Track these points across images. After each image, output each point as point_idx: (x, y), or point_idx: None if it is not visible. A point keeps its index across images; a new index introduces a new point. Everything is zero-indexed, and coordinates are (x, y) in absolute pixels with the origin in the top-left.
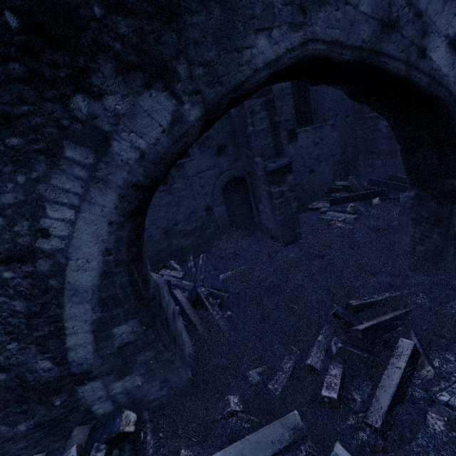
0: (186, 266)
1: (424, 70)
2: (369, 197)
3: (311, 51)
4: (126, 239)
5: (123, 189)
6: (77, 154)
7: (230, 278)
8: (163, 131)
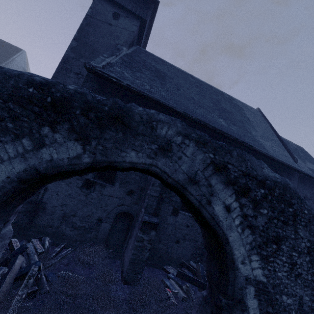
0: (54, 249)
1: (208, 211)
2: (202, 287)
3: (153, 169)
4: (7, 189)
5: (30, 167)
6: (26, 143)
7: (63, 276)
8: (68, 157)
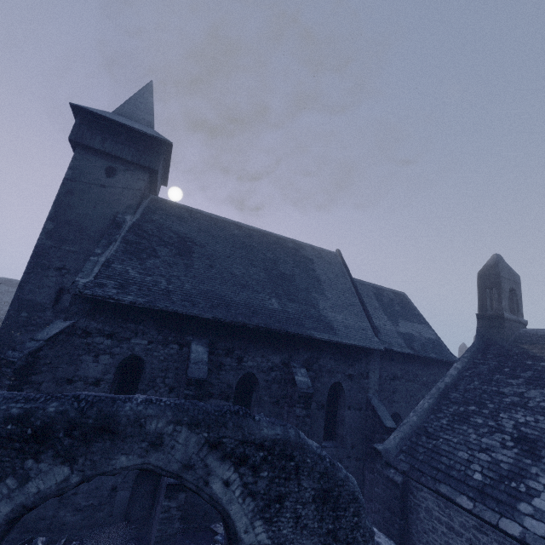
0: None
1: (207, 491)
2: None
3: (146, 467)
4: None
5: (17, 506)
6: (11, 482)
7: None
8: (56, 483)
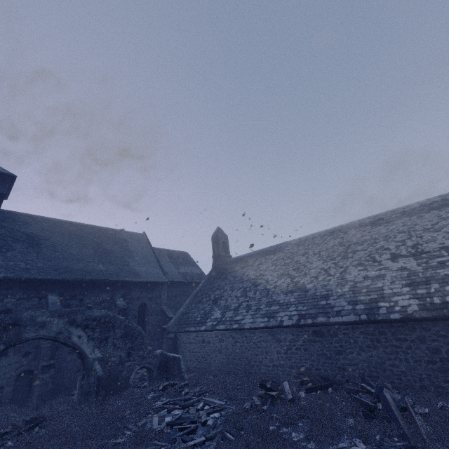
0: None
1: (70, 341)
2: None
3: (38, 336)
4: None
5: None
6: None
7: None
8: None
